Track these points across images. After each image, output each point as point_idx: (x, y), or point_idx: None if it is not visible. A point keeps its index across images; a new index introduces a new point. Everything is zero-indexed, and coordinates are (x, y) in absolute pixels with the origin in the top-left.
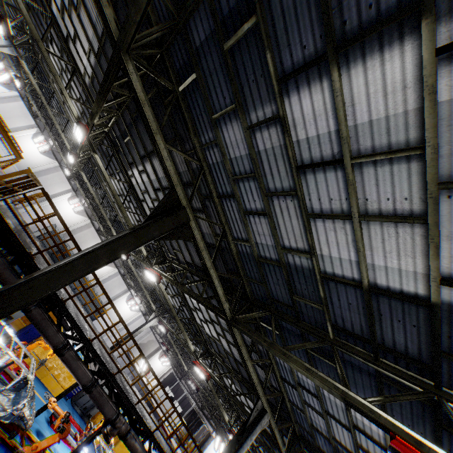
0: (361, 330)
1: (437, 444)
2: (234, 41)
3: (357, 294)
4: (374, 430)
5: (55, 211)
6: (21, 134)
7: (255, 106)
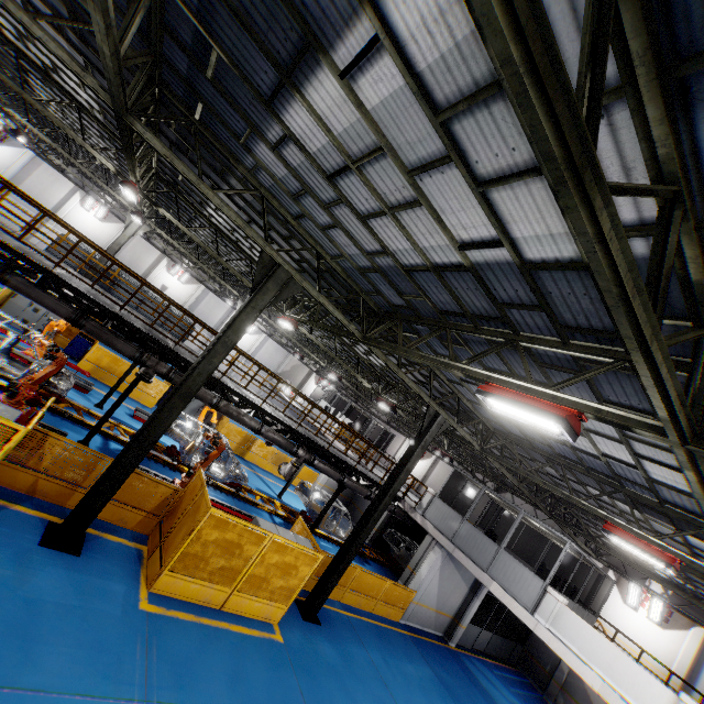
0: None
1: (290, 13)
2: None
3: None
4: (327, 148)
5: None
6: None
7: None
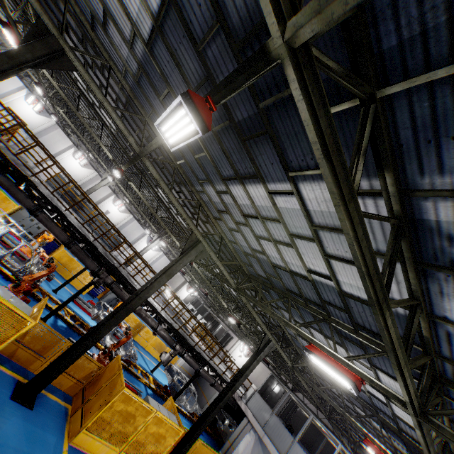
0: (186, 88)
1: (253, 166)
2: None
3: (162, 43)
4: (249, 206)
5: None
6: (15, 97)
7: None
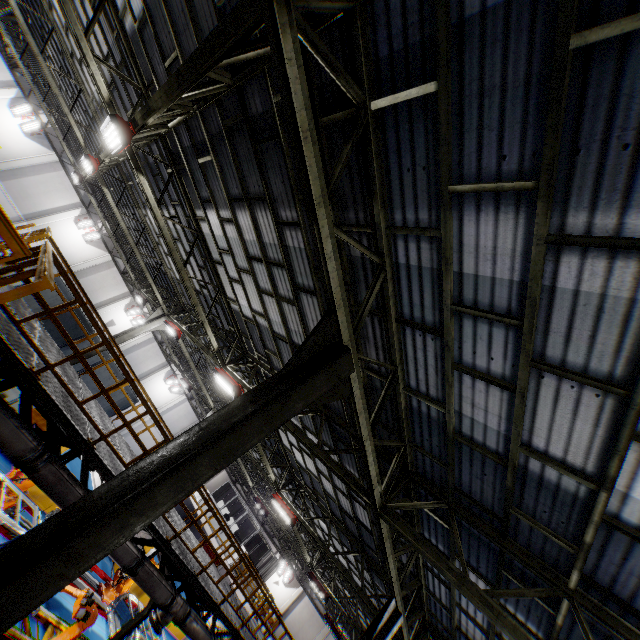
0: None
1: None
2: (620, 32)
3: None
4: None
5: (76, 294)
6: None
7: (595, 201)
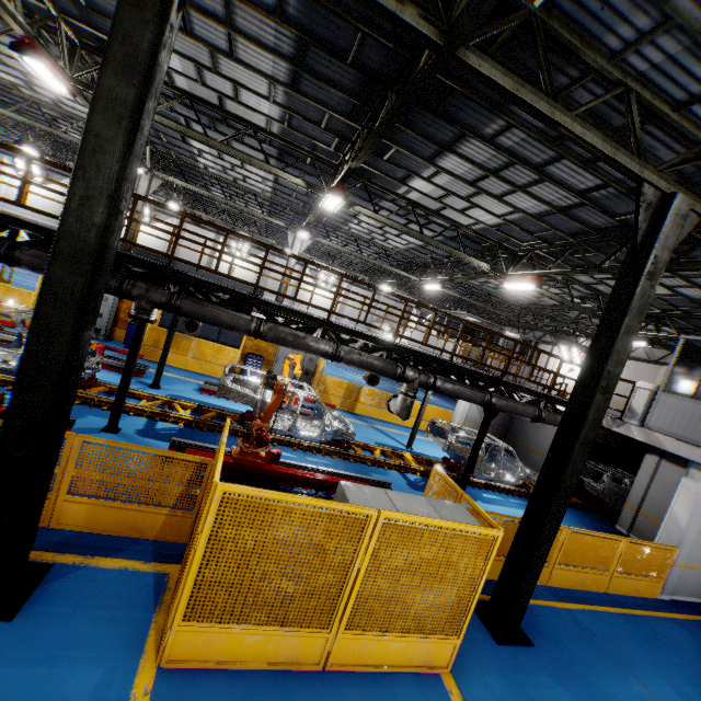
0: None
1: None
2: None
3: None
4: None
5: None
6: (6, 180)
7: None
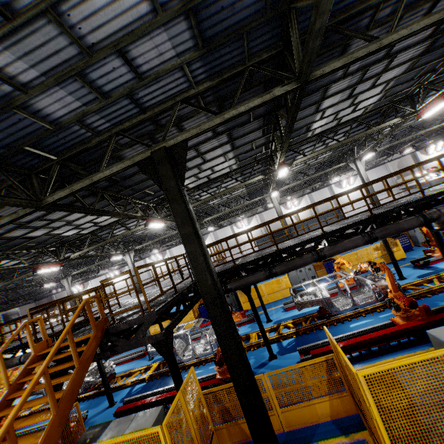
0: None
1: None
2: None
3: None
4: None
5: None
6: None
7: None
